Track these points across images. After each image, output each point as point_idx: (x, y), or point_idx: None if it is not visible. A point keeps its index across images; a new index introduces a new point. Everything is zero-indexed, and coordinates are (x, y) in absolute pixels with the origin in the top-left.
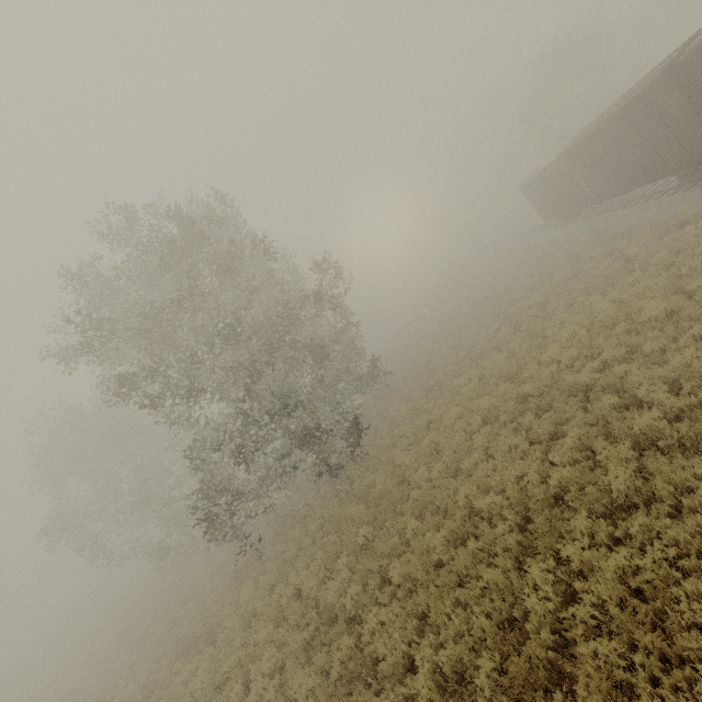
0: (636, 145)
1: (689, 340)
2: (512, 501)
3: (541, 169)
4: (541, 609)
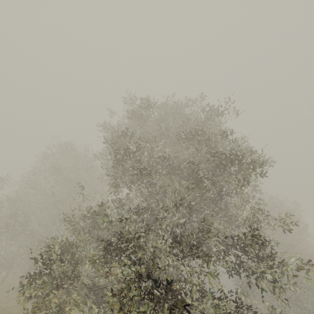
0: None
1: None
2: None
3: None
4: None
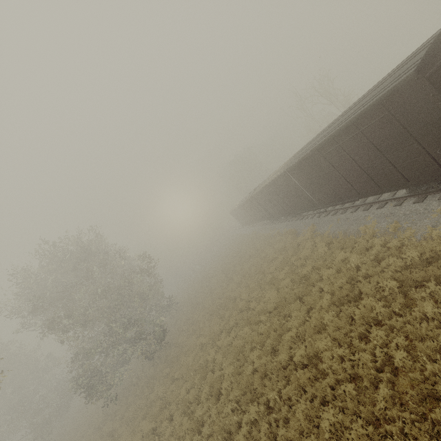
0: (254, 210)
1: (256, 279)
2: (211, 337)
3: (233, 209)
4: (211, 359)
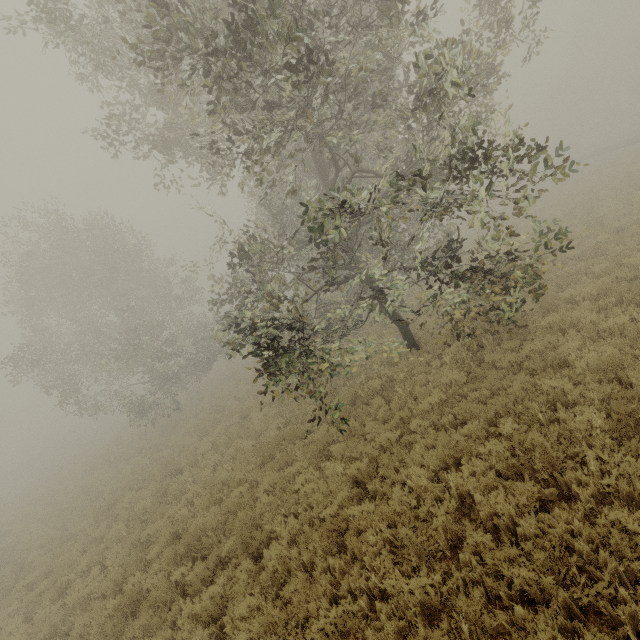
0: None
1: None
2: None
3: None
4: None
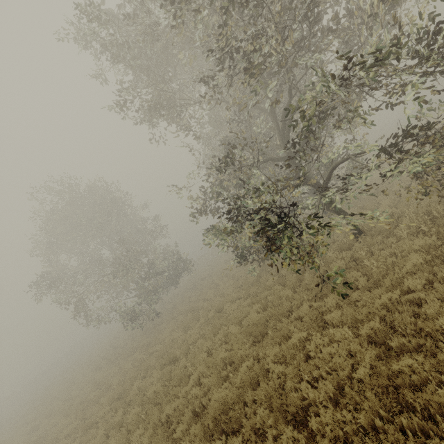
0: None
1: None
2: None
3: None
4: None
